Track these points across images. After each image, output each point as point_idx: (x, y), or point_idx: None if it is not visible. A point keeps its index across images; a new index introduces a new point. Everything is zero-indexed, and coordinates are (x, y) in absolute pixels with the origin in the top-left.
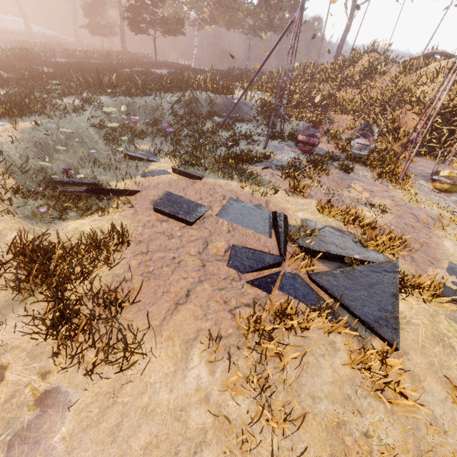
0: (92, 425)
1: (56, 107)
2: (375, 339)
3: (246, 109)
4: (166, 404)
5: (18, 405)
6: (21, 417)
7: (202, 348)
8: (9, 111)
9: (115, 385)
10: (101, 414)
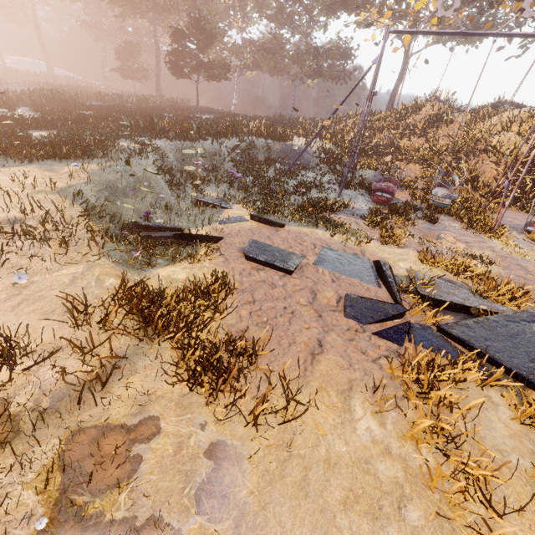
0: (276, 479)
1: (114, 150)
2: (532, 394)
3: (308, 156)
4: (348, 457)
5: (189, 457)
6: (197, 470)
7: (361, 398)
8: (71, 152)
9: (283, 437)
10: (280, 467)
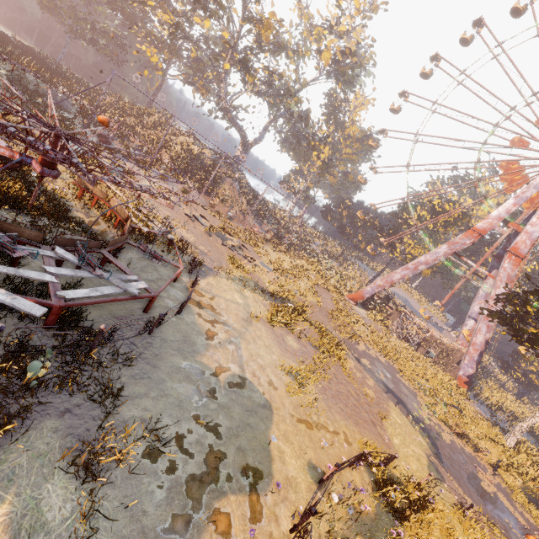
0: None
1: None
2: None
3: (68, 105)
4: None
5: None
6: None
7: None
8: None
9: None
10: None
